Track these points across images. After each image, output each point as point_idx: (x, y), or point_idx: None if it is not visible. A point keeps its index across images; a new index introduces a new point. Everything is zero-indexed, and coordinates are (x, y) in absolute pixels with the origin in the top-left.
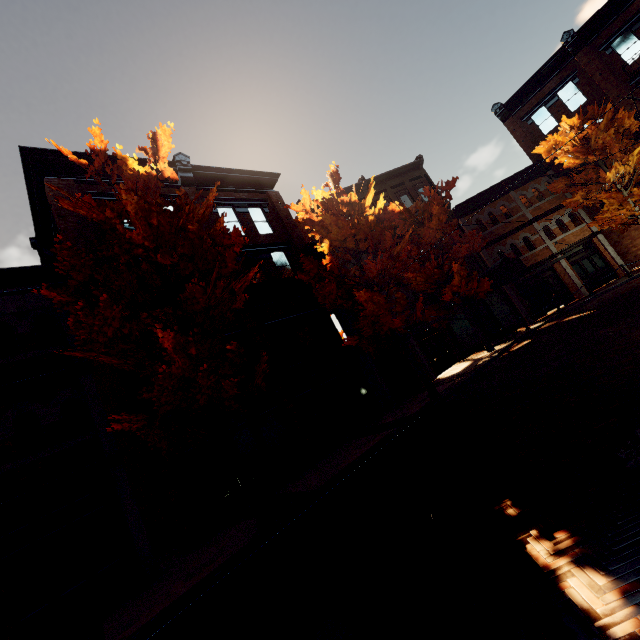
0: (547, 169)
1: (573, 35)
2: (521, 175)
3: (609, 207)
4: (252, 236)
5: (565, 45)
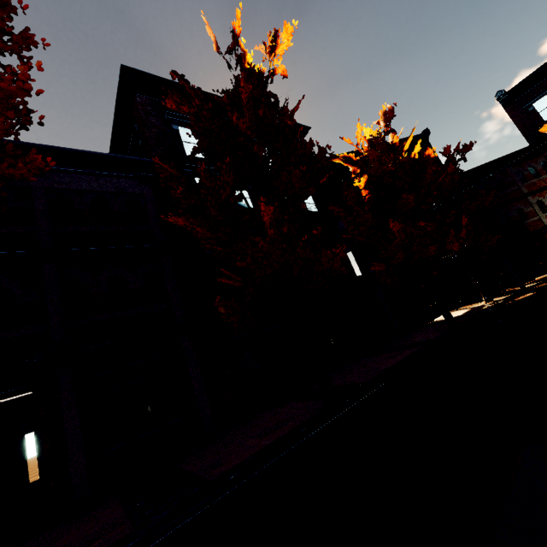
0: (545, 150)
1: None
2: (519, 154)
3: None
4: None
5: None
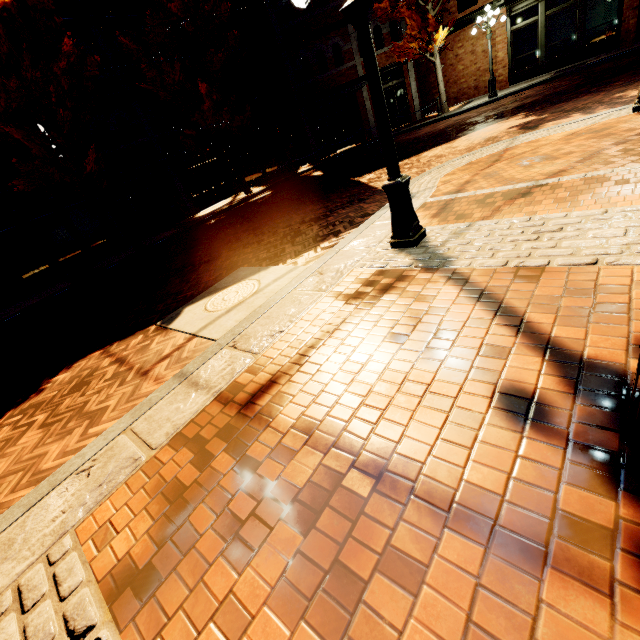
0: None
1: None
2: None
3: (411, 31)
4: None
5: None
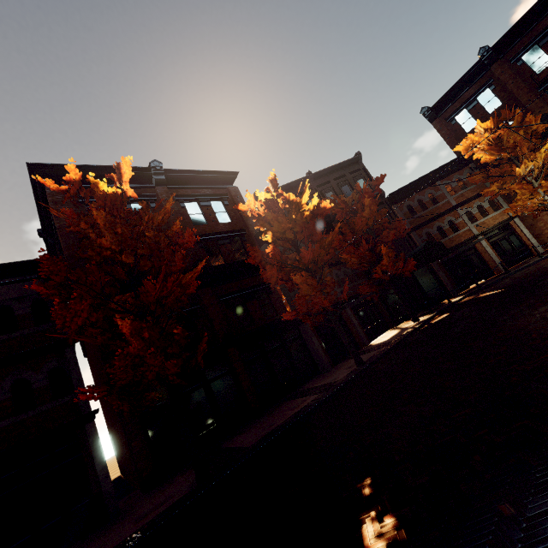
0: (469, 162)
1: (488, 50)
2: (446, 167)
3: (522, 196)
4: (213, 225)
5: (481, 58)
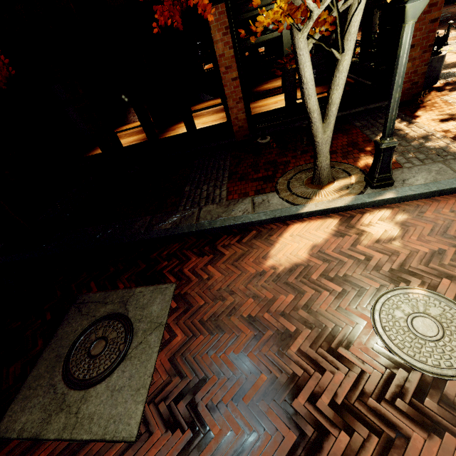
0: None
1: None
2: None
3: None
4: None
5: None
